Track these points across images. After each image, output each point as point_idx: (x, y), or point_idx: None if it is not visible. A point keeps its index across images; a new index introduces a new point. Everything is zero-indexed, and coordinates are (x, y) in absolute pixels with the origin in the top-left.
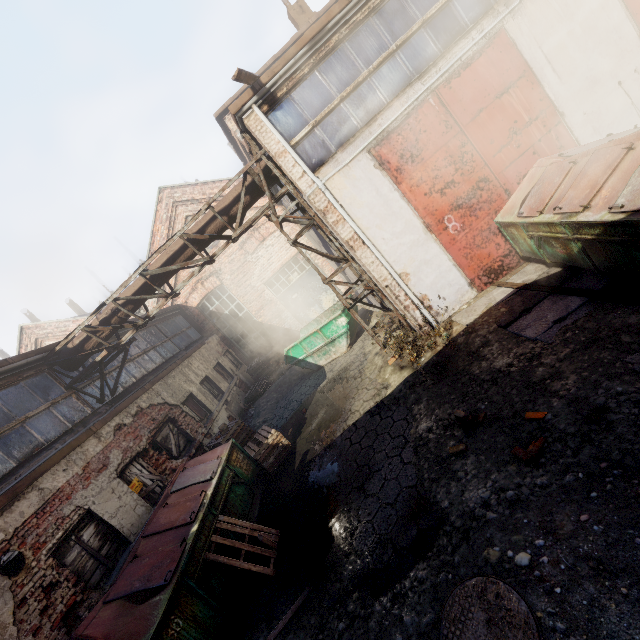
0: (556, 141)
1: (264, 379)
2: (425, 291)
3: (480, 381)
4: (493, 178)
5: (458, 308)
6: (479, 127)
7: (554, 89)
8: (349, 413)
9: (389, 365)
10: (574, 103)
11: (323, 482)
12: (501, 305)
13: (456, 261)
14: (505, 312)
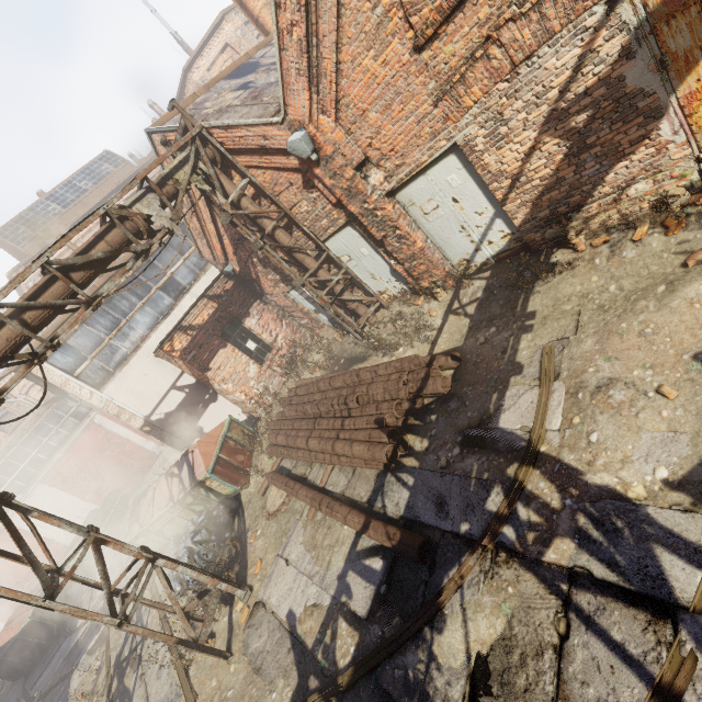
0: (54, 550)
1: None
2: None
3: None
4: (23, 580)
5: None
6: (7, 565)
7: (45, 533)
8: None
9: None
10: (58, 533)
11: None
12: None
13: None
14: None
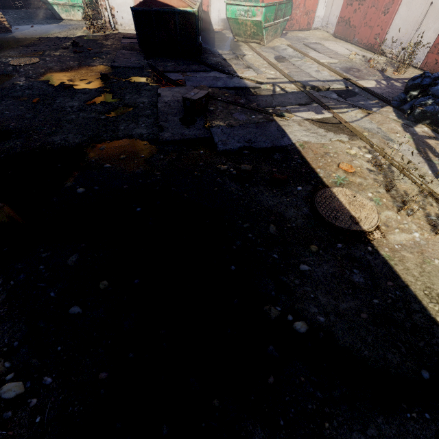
0: None
1: (21, 1)
2: (115, 5)
3: (95, 42)
4: None
5: (127, 29)
6: None
7: None
8: (50, 34)
9: (83, 30)
10: None
11: (14, 42)
12: (134, 34)
13: (135, 3)
14: (131, 36)
